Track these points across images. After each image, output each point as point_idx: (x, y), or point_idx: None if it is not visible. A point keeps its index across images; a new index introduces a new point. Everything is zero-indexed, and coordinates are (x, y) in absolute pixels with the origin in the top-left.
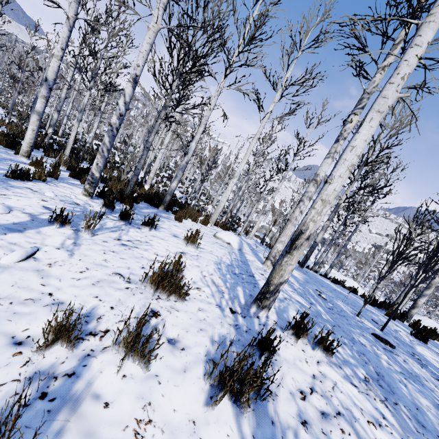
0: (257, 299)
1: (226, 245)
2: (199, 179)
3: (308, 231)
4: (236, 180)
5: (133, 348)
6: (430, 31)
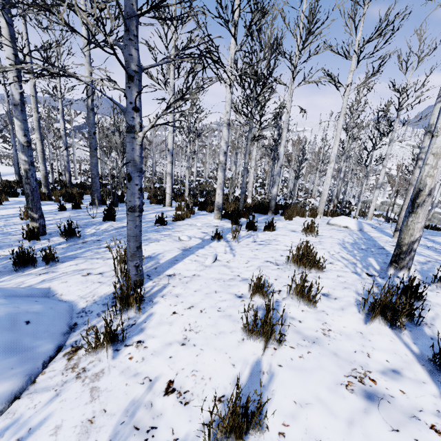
0: (392, 262)
1: (343, 229)
2: (291, 177)
3: (427, 187)
4: (333, 164)
5: (302, 295)
6: None
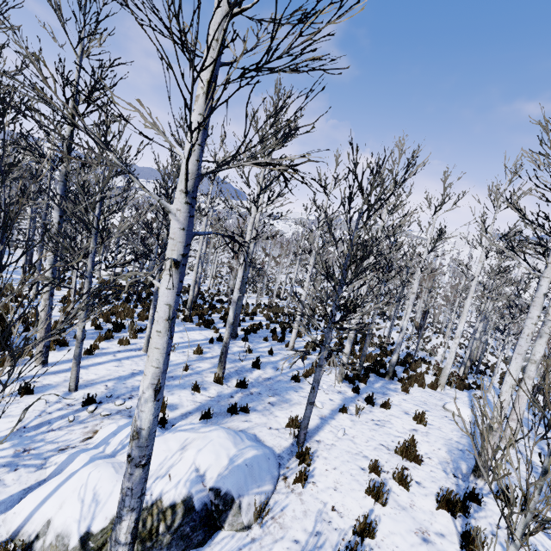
0: (473, 470)
1: (457, 418)
2: (418, 315)
3: (495, 425)
4: (458, 340)
5: (401, 479)
6: (535, 311)
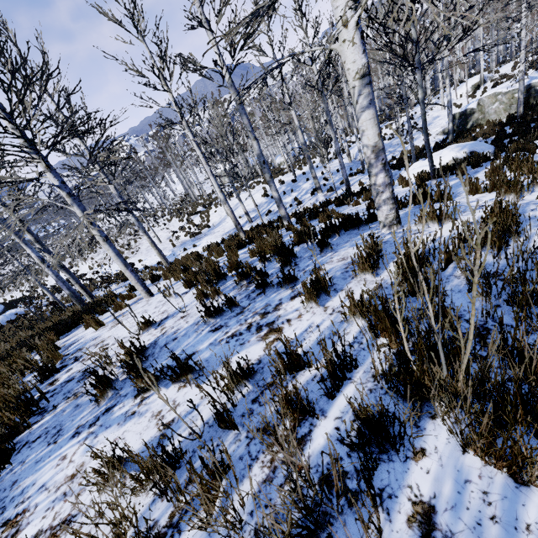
0: None
1: None
2: None
3: None
4: None
5: None
6: None
